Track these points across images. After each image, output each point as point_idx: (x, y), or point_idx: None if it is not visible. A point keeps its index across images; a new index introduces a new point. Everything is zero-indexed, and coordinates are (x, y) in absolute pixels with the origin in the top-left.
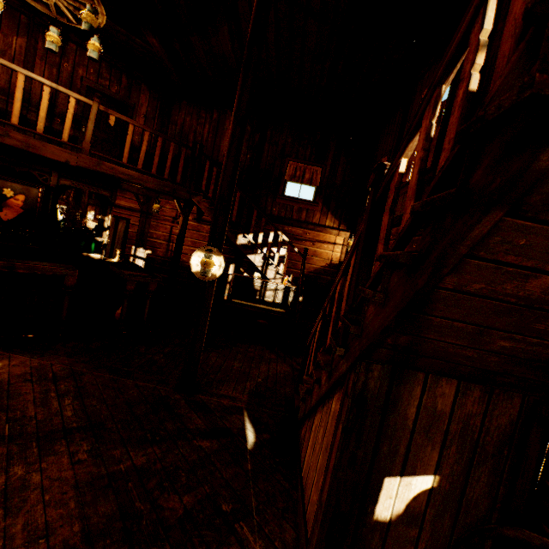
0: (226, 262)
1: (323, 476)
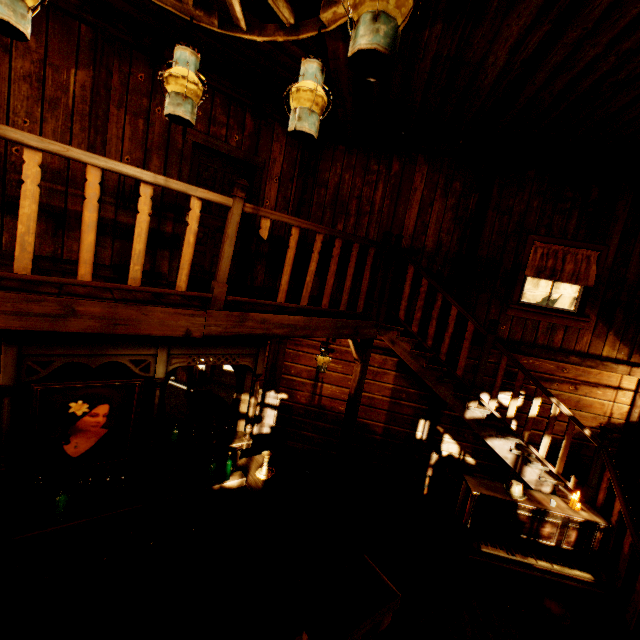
0: (411, 416)
1: None
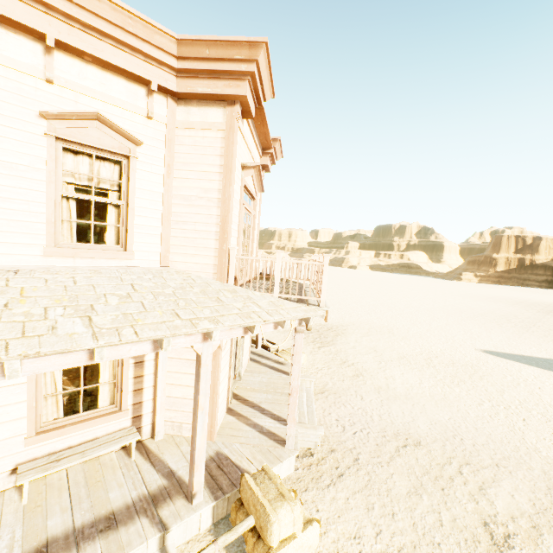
0: None
1: None
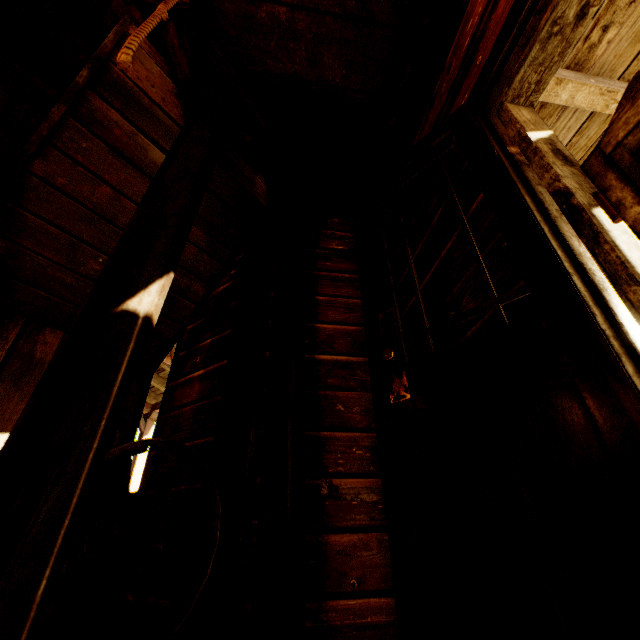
0: None
1: None
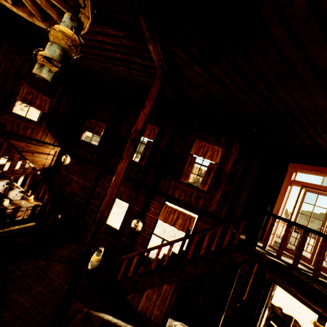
0: None
1: (167, 306)
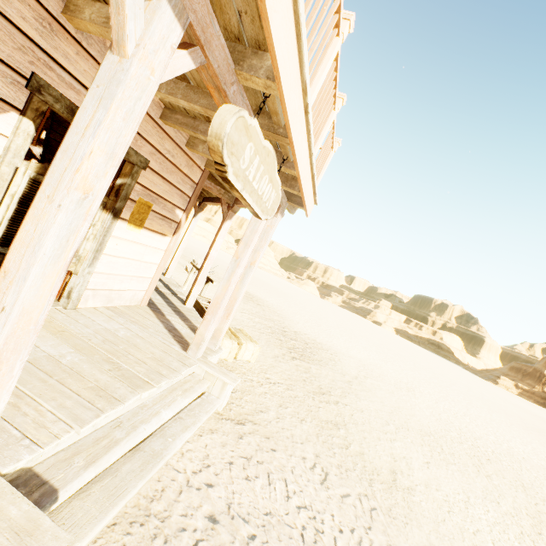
0: None
1: None
